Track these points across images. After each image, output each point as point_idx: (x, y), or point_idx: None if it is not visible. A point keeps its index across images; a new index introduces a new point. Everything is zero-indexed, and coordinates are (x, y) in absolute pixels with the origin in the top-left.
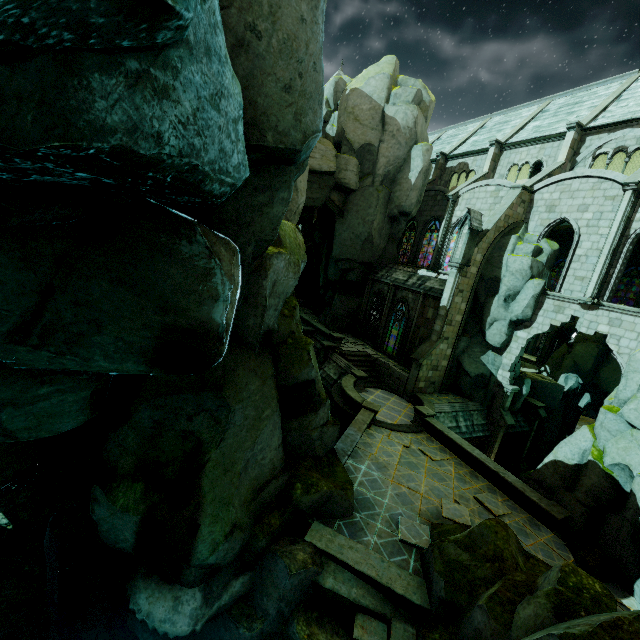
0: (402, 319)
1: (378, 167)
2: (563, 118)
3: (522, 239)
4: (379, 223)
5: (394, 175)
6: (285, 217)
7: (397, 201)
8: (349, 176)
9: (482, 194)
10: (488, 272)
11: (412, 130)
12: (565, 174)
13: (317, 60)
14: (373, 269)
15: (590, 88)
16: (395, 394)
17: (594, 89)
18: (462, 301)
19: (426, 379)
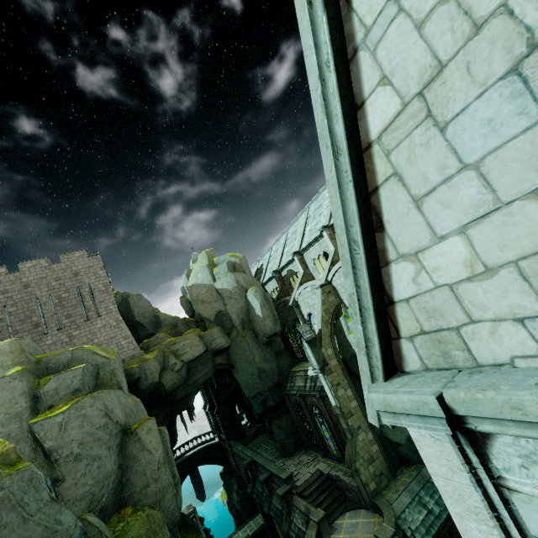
0: (323, 421)
1: (234, 321)
2: (318, 219)
3: (348, 316)
4: (260, 355)
5: (248, 317)
6: (152, 479)
7: (261, 332)
8: (219, 341)
9: (307, 294)
10: (346, 353)
11: (238, 287)
12: (336, 266)
13: (24, 533)
14: (282, 384)
15: (321, 194)
16: (361, 509)
17: (323, 193)
18: (345, 390)
19: (372, 477)
